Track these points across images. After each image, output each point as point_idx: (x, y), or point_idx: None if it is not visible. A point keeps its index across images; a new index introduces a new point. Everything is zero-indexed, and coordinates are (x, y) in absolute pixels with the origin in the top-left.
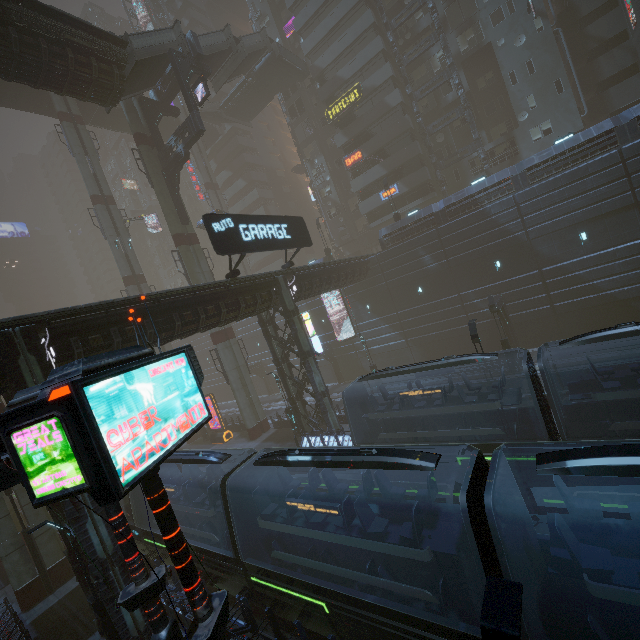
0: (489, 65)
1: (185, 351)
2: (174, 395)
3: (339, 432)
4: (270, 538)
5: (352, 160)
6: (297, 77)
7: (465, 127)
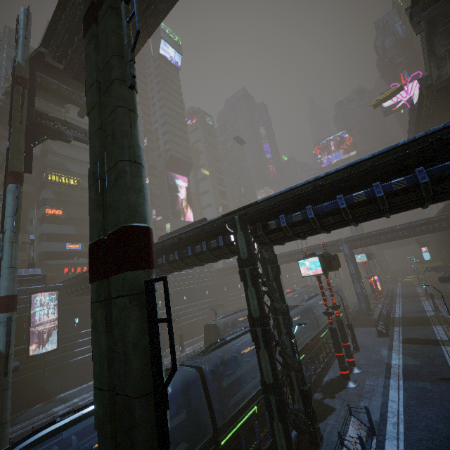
0: None
1: None
2: None
3: None
4: None
5: (53, 212)
6: None
7: None
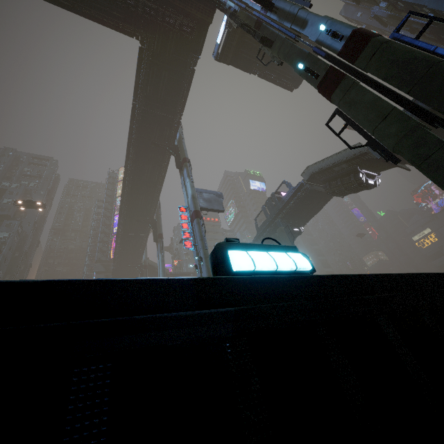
0: None
1: None
2: None
3: None
4: None
5: None
6: None
7: None
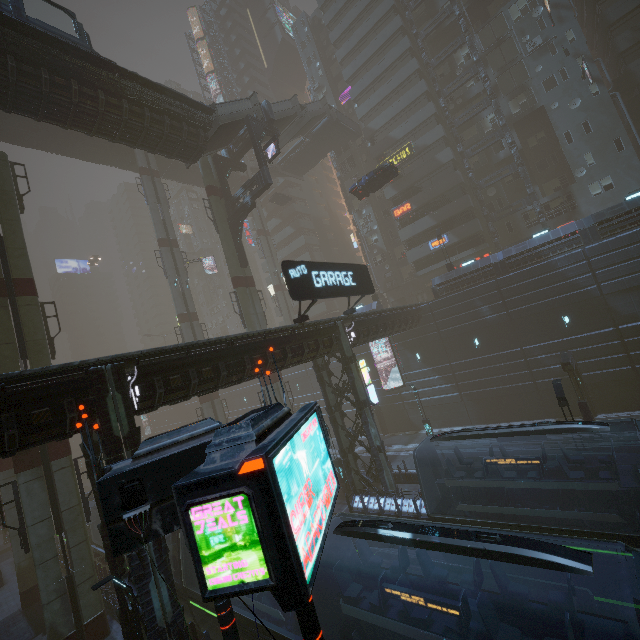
0: (540, 126)
1: (316, 410)
2: (317, 462)
3: (398, 494)
4: (344, 624)
5: (401, 211)
6: (350, 137)
7: (517, 182)
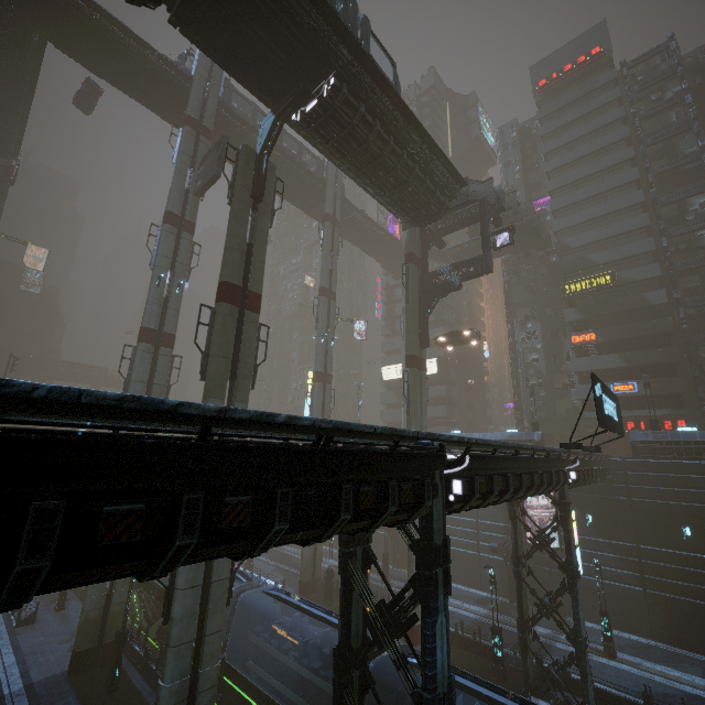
0: None
1: None
2: None
3: None
4: None
5: (581, 339)
6: (538, 246)
7: None
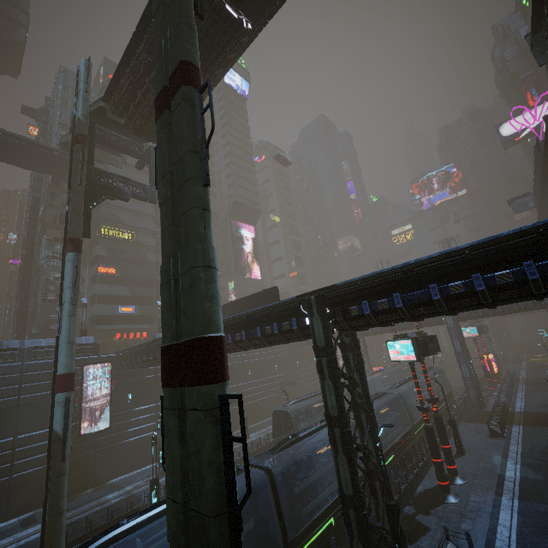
0: None
1: None
2: None
3: None
4: None
5: (106, 270)
6: None
7: None
